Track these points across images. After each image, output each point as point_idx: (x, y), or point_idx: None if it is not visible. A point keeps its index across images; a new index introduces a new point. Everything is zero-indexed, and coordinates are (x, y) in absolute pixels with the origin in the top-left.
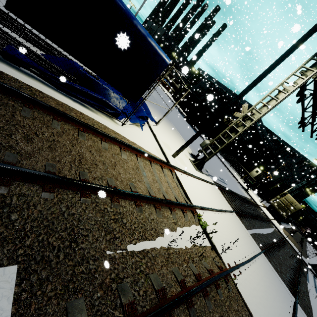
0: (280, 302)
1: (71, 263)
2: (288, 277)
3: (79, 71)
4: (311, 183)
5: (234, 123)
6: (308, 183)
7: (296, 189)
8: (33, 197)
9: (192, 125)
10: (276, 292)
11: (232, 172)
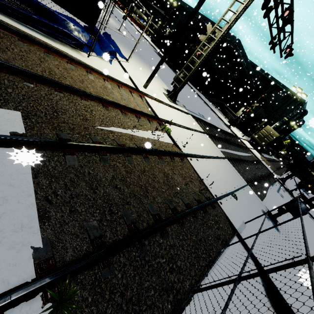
0: (231, 181)
1: (56, 121)
2: (249, 177)
3: (31, 0)
4: (296, 117)
5: (199, 47)
6: (293, 117)
7: (282, 125)
8: (19, 83)
9: (175, 69)
10: (229, 177)
11: (215, 112)
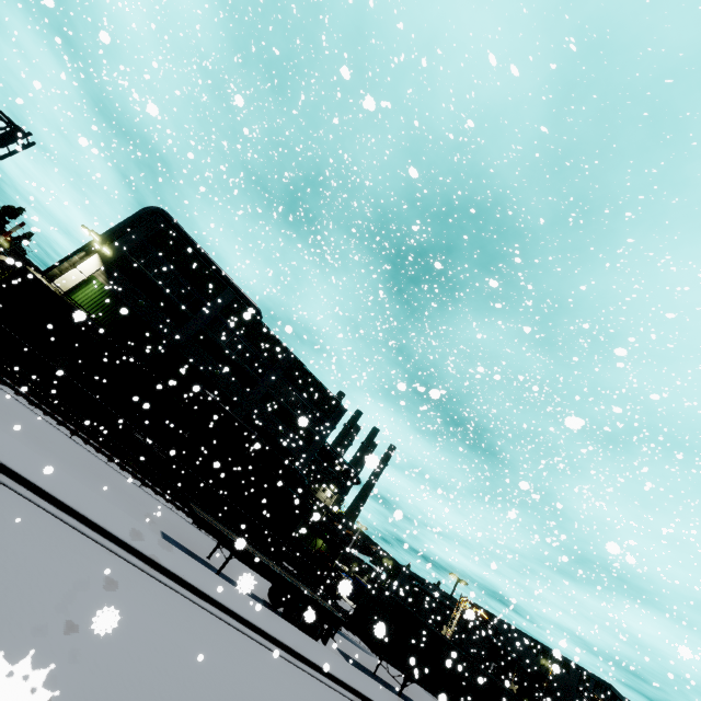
0: None
1: None
2: None
3: None
4: None
5: None
6: None
7: None
8: None
9: None
10: None
11: None
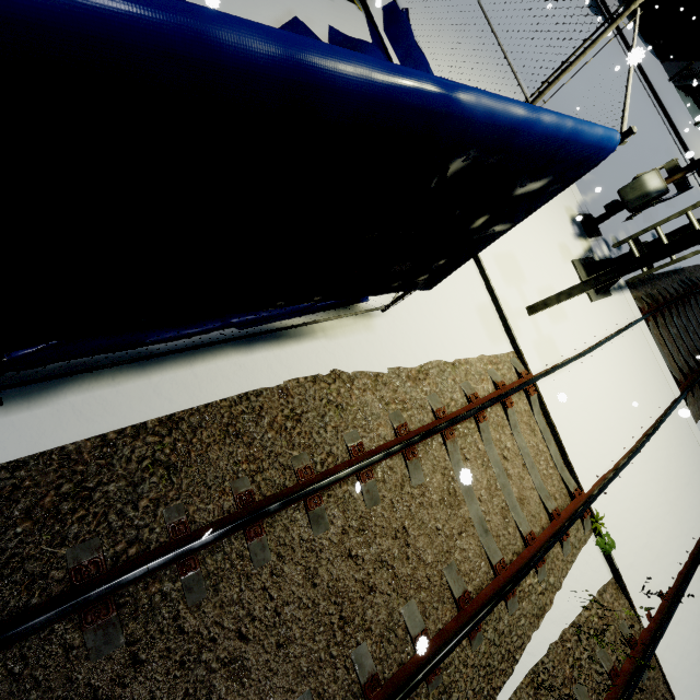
0: None
1: None
2: None
3: None
4: None
5: None
6: None
7: None
8: None
9: None
10: None
11: (696, 157)
